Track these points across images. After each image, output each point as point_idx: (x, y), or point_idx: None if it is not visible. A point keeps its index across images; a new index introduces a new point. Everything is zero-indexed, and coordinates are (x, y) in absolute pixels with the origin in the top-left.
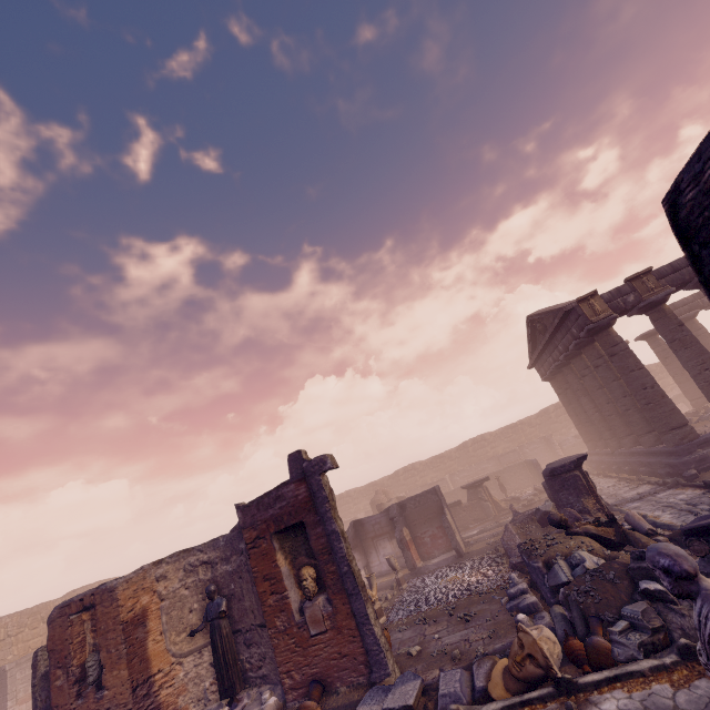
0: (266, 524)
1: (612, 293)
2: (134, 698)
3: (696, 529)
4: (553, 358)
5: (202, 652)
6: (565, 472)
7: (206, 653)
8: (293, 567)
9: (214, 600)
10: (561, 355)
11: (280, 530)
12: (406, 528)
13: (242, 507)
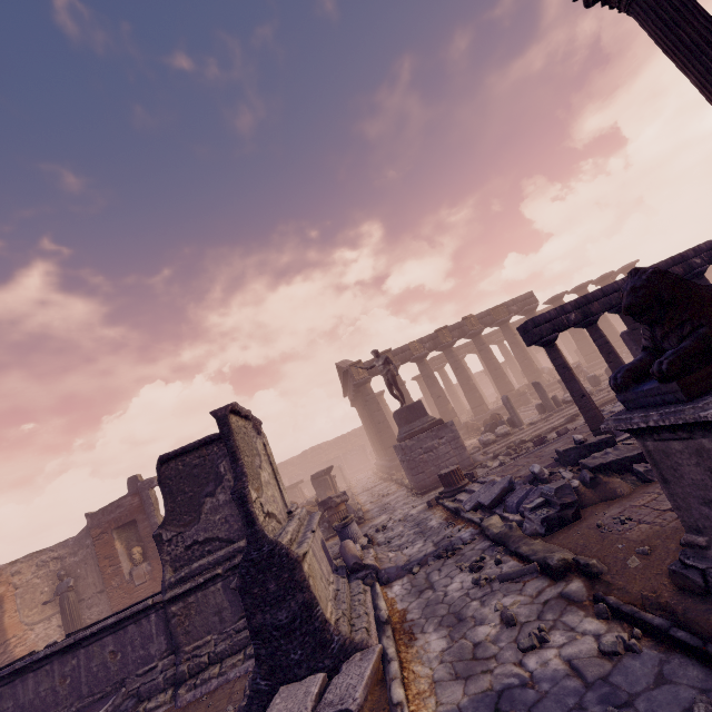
0: (109, 523)
1: (370, 362)
2: None
3: (321, 503)
4: (351, 394)
5: (51, 620)
6: (319, 477)
7: (55, 620)
8: (127, 549)
9: (64, 581)
10: (352, 394)
11: (119, 527)
12: None
13: (91, 514)
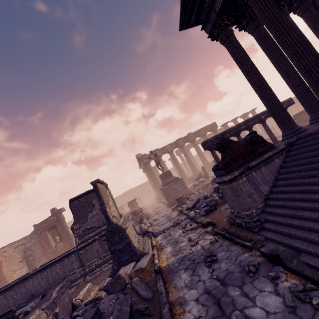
0: (44, 228)
1: (150, 154)
2: (0, 284)
3: (132, 212)
4: (143, 167)
5: (22, 268)
6: (131, 203)
7: (24, 268)
8: (53, 237)
9: (27, 252)
10: (143, 168)
11: (48, 229)
12: None
13: (36, 225)
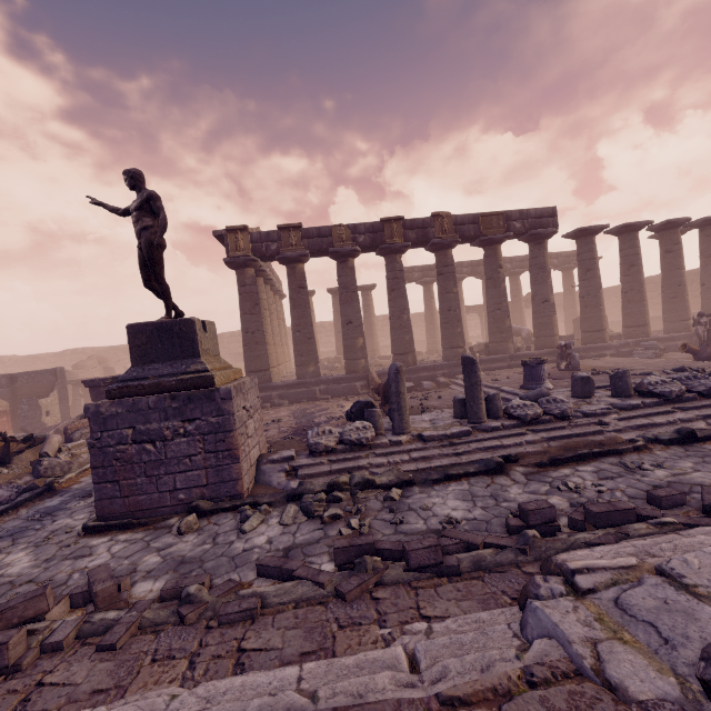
0: None
1: (262, 235)
2: None
3: None
4: None
5: None
6: (93, 386)
7: None
8: None
9: None
10: None
11: None
12: (4, 400)
13: None
